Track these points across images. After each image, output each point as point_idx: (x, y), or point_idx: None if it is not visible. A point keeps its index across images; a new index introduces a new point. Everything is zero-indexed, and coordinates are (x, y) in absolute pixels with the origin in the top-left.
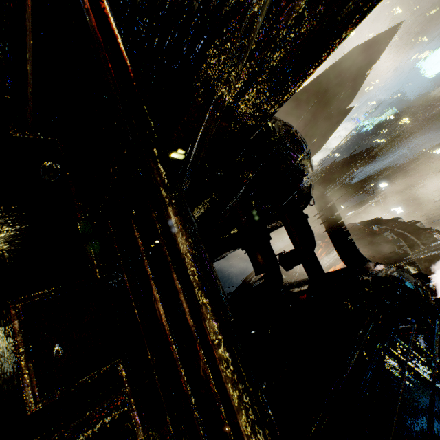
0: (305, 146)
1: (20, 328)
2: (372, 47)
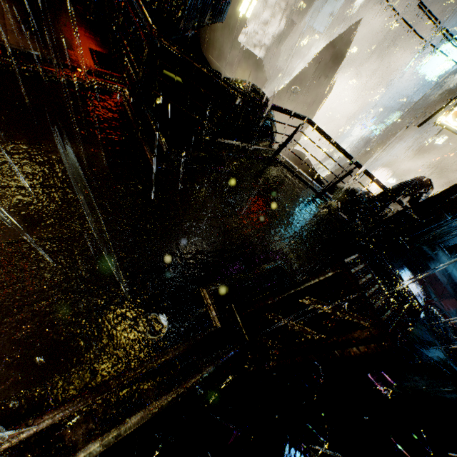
0: (266, 98)
1: (93, 53)
2: (341, 42)
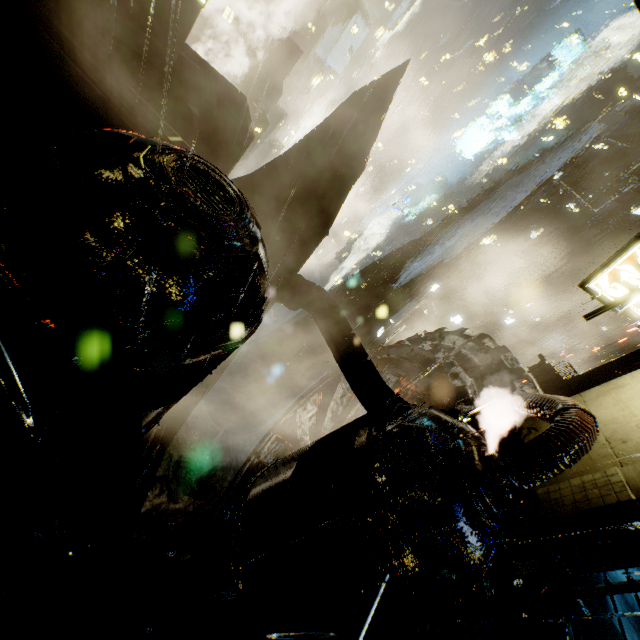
0: (240, 200)
1: None
2: (378, 92)
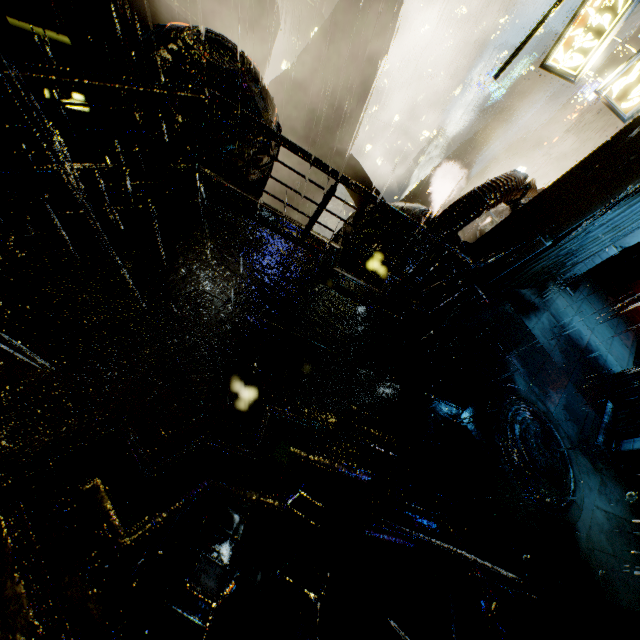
0: (243, 58)
1: None
2: None
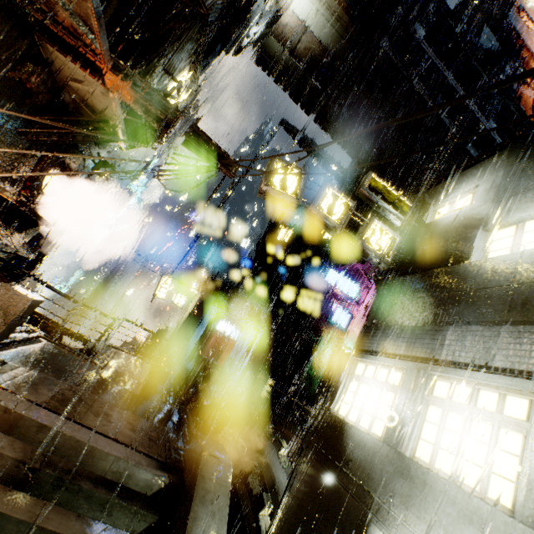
0: None
1: None
2: None
